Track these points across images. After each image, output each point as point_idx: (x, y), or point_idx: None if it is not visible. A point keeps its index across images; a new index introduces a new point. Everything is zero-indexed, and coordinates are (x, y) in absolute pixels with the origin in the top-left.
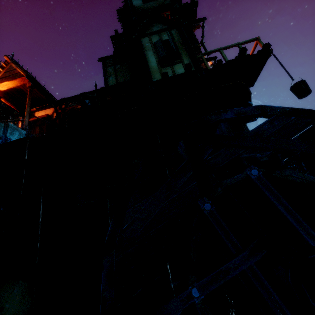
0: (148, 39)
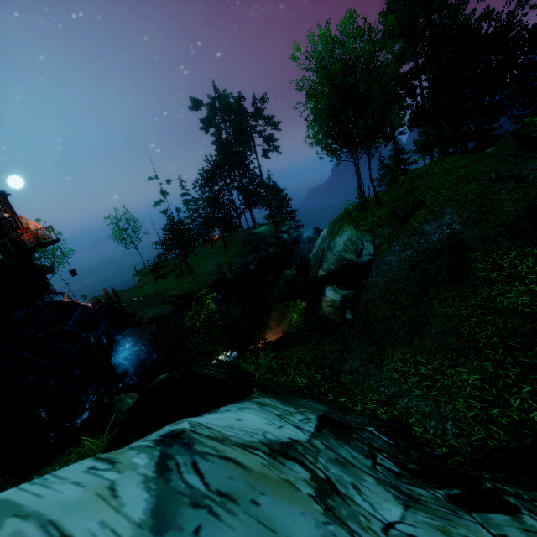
0: None
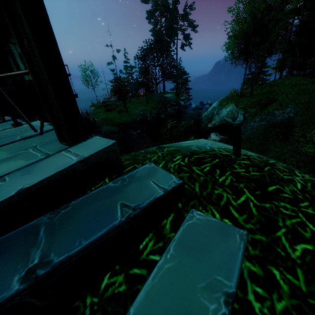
0: (15, 47)
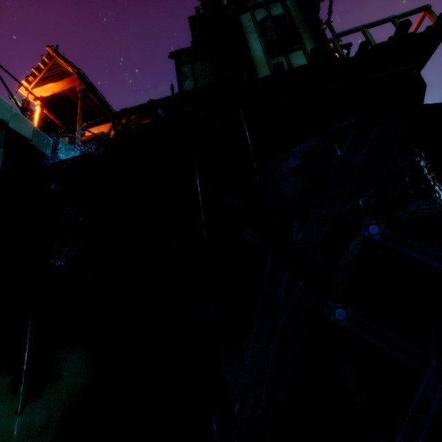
0: (250, 16)
